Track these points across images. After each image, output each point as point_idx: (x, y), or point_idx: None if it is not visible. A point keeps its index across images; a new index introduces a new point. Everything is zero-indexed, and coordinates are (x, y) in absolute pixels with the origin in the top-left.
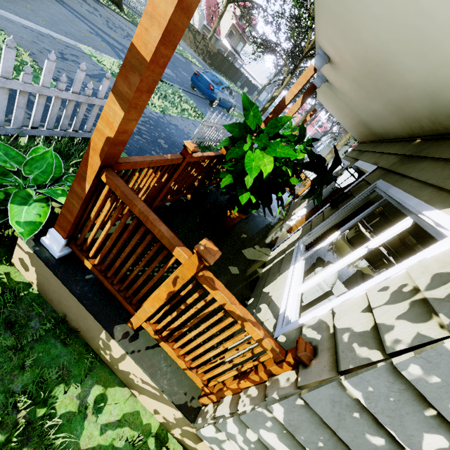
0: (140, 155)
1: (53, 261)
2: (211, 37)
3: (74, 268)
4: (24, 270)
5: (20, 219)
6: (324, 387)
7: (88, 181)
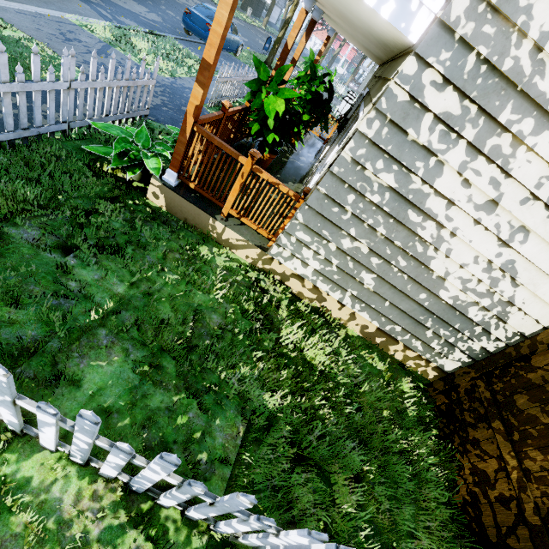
0: (175, 125)
1: (173, 188)
2: None
3: (184, 191)
4: (156, 199)
5: (150, 166)
6: (312, 194)
7: (188, 133)
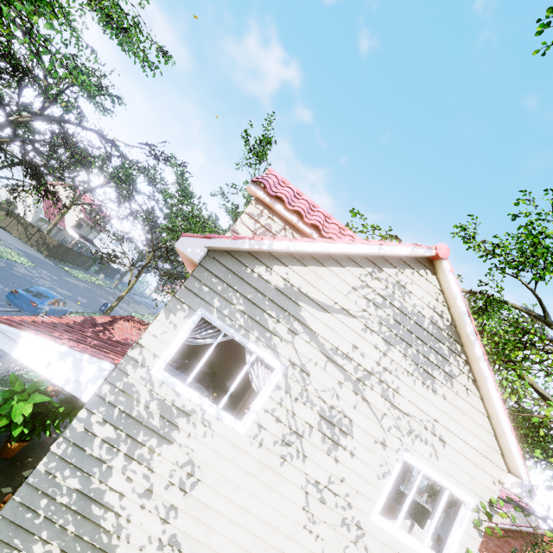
0: None
1: None
2: (50, 230)
3: None
4: None
5: None
6: (8, 503)
7: None
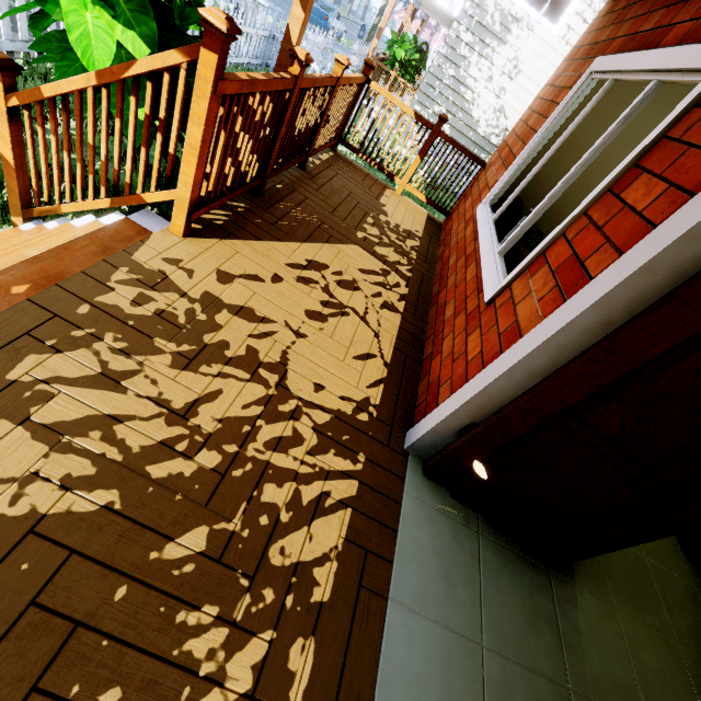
0: None
1: None
2: None
3: None
4: None
5: None
6: (422, 84)
7: None
